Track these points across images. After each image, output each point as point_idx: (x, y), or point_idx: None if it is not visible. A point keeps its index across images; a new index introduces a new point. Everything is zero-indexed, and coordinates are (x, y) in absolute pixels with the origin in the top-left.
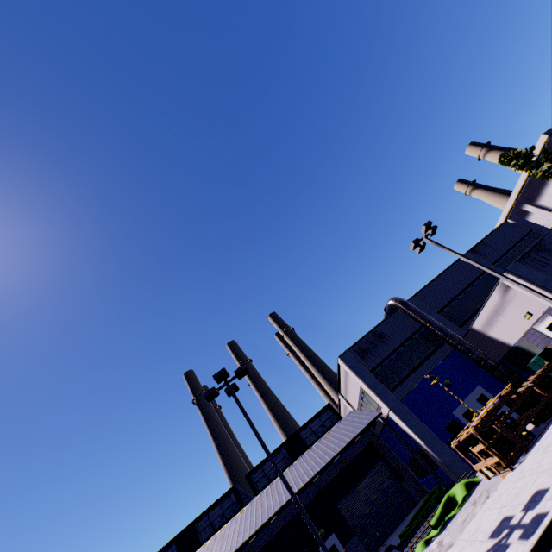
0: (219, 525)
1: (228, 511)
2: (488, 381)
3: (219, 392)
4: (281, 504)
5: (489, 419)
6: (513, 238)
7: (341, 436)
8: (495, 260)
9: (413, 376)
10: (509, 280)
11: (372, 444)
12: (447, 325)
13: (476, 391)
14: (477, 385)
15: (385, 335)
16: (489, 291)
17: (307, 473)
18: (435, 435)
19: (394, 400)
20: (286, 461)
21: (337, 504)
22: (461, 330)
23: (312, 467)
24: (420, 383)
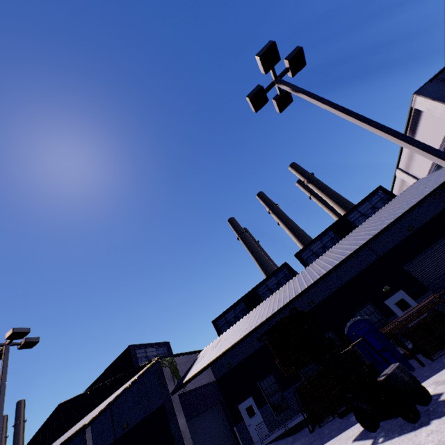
0: (276, 290)
1: (283, 280)
2: None
3: (267, 99)
4: (346, 255)
5: None
6: None
7: (415, 193)
8: None
9: None
10: None
11: None
12: None
13: None
14: None
15: None
16: None
17: (373, 230)
18: None
19: None
20: (334, 241)
21: (404, 266)
22: None
23: (378, 224)
24: None
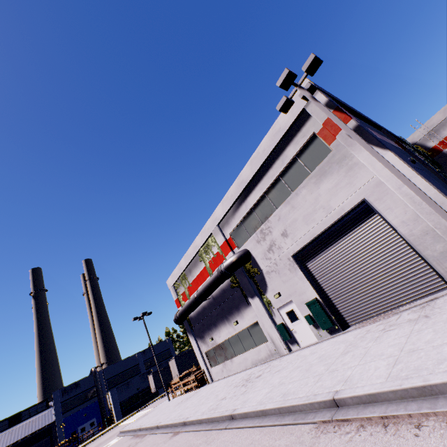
0: None
1: None
2: (100, 416)
3: None
4: None
5: (63, 444)
6: (161, 350)
7: (34, 426)
8: (147, 359)
9: (76, 408)
10: (108, 395)
11: (51, 427)
12: (105, 387)
13: (93, 419)
14: (95, 417)
15: (80, 385)
16: (132, 374)
17: (6, 443)
18: (64, 436)
19: (61, 418)
20: (5, 427)
21: None
22: (108, 391)
23: (11, 440)
24: (76, 412)
